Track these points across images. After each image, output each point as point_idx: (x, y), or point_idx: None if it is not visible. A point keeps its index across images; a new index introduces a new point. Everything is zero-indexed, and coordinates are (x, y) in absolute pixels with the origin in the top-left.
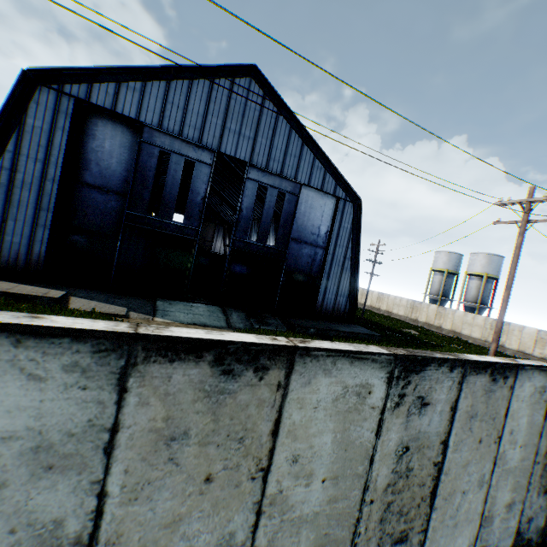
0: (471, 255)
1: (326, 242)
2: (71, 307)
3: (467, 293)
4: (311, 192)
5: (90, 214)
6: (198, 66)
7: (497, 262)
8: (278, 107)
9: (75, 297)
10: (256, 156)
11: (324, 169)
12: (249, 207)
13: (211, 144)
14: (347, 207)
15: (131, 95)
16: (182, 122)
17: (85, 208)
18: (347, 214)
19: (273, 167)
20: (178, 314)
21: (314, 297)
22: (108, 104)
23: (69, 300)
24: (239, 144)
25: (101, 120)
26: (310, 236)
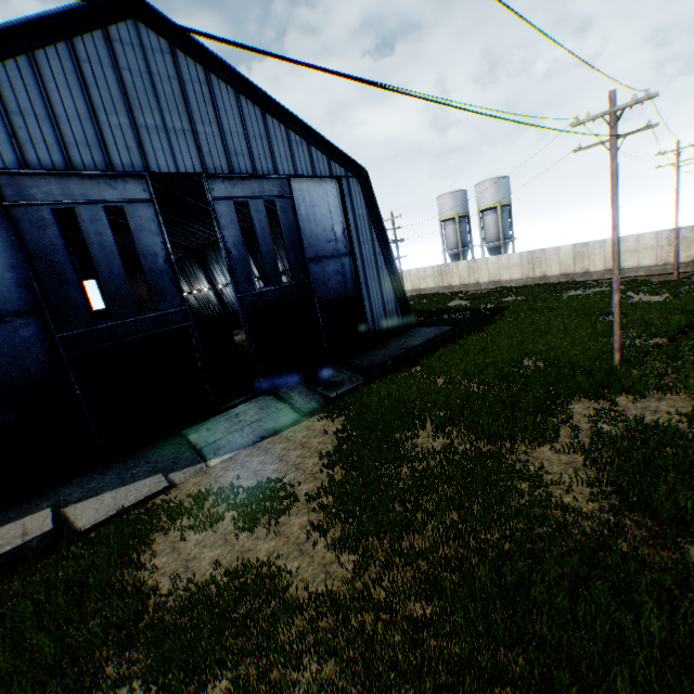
0: (477, 187)
1: (349, 245)
2: (81, 526)
3: (488, 233)
4: (304, 184)
5: None
6: (29, 19)
7: (505, 185)
8: (201, 62)
9: (70, 506)
10: (209, 159)
11: (305, 143)
12: (237, 241)
13: (131, 164)
14: (352, 186)
15: None
16: (61, 143)
17: None
18: (356, 196)
19: (240, 166)
20: (231, 439)
21: (363, 319)
22: None
23: (67, 517)
24: (174, 147)
25: None
26: (328, 246)
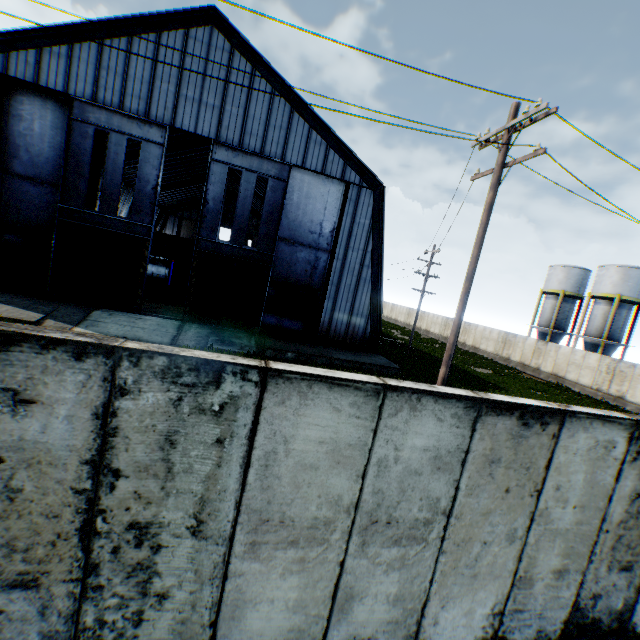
0: (598, 268)
1: (332, 243)
2: None
3: (589, 324)
4: (307, 177)
5: (24, 211)
6: (136, 16)
7: (637, 279)
8: (253, 62)
9: None
10: (225, 131)
11: (325, 144)
12: (218, 197)
13: (162, 118)
14: (363, 195)
15: (56, 63)
16: (123, 92)
17: (18, 204)
18: (364, 205)
19: (250, 144)
20: (111, 326)
21: (317, 315)
22: (30, 77)
23: None
24: (201, 116)
25: (28, 97)
26: (308, 235)
